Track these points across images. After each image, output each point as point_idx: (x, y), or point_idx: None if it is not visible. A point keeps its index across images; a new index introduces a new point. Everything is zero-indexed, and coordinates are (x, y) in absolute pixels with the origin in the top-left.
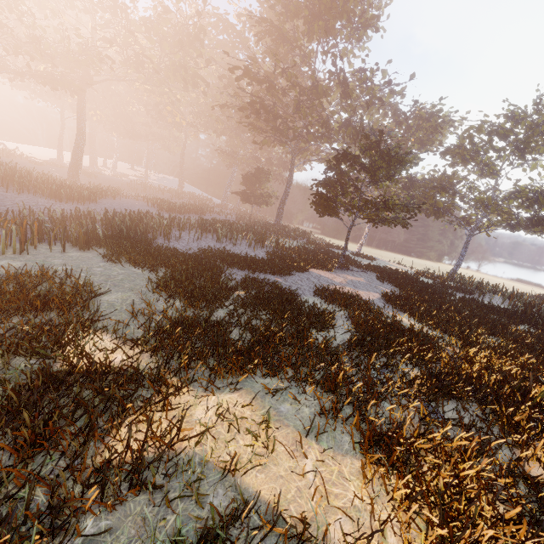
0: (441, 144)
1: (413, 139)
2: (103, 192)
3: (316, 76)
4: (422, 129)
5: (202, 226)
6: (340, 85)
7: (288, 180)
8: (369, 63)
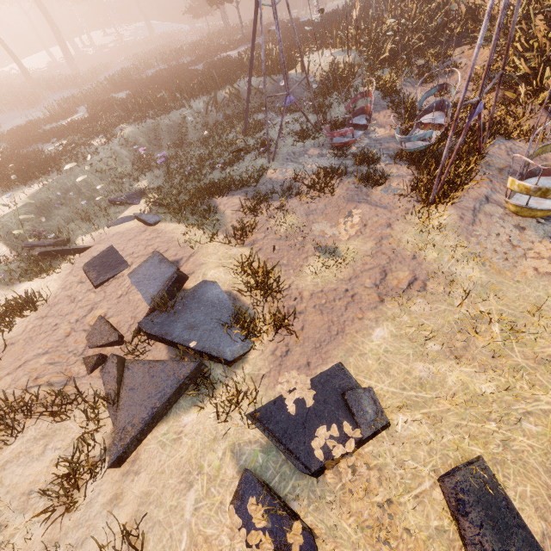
0: None
1: None
2: (98, 70)
3: None
4: None
5: (162, 60)
6: None
7: None
8: None
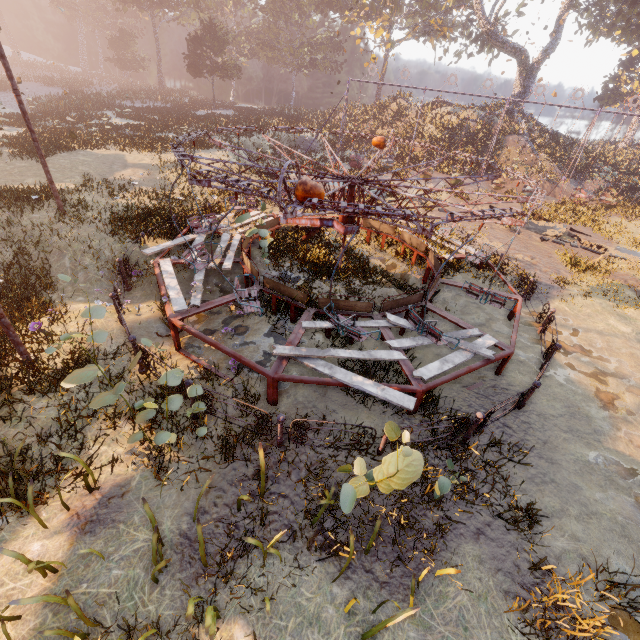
0: None
1: None
2: None
3: None
4: None
5: (122, 96)
6: None
7: (157, 44)
8: None
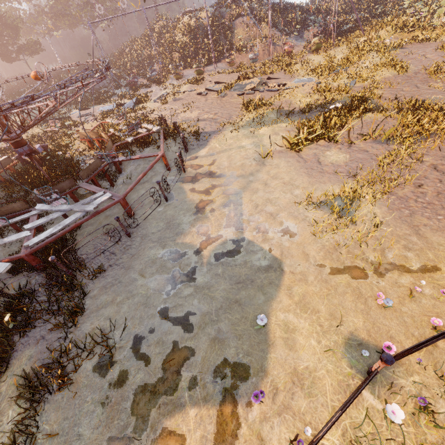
0: None
1: None
2: None
3: None
4: None
5: None
6: None
7: None
8: None
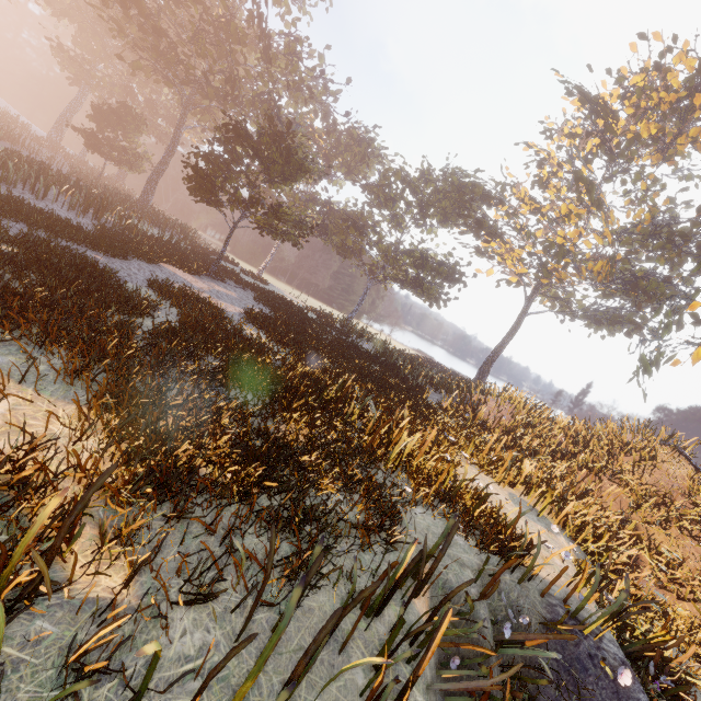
0: (365, 177)
1: (341, 160)
2: None
3: (237, 9)
4: (351, 151)
5: None
6: (262, 39)
7: (171, 143)
8: (301, 31)
